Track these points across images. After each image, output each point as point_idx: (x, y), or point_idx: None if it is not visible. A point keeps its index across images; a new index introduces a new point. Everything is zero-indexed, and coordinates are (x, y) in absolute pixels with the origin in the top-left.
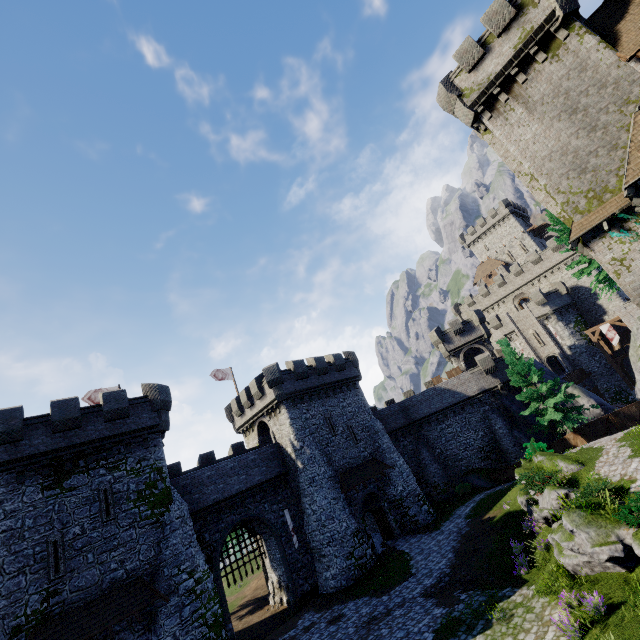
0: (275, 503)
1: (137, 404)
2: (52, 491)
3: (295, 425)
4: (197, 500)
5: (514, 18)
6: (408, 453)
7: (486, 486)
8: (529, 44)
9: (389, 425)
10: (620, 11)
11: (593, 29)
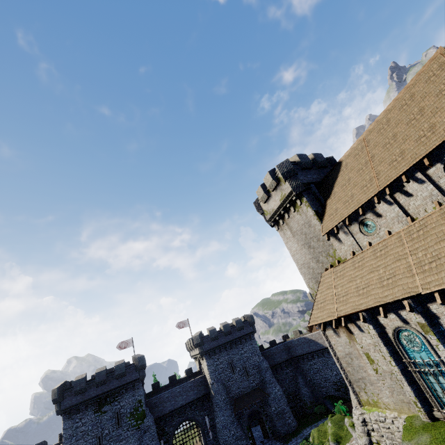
0: (202, 410)
1: (129, 368)
2: (98, 413)
3: (210, 369)
4: (161, 410)
5: (277, 185)
6: (289, 378)
7: (333, 411)
8: (285, 201)
9: (276, 359)
10: (330, 188)
11: (317, 197)
